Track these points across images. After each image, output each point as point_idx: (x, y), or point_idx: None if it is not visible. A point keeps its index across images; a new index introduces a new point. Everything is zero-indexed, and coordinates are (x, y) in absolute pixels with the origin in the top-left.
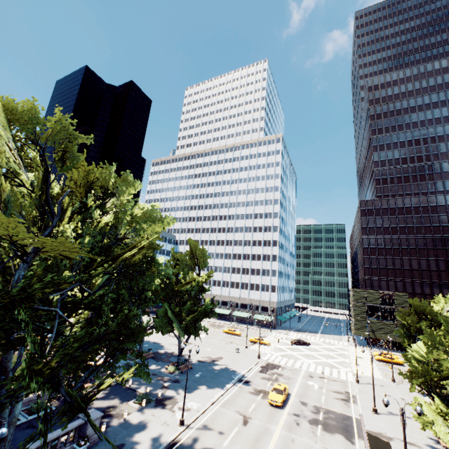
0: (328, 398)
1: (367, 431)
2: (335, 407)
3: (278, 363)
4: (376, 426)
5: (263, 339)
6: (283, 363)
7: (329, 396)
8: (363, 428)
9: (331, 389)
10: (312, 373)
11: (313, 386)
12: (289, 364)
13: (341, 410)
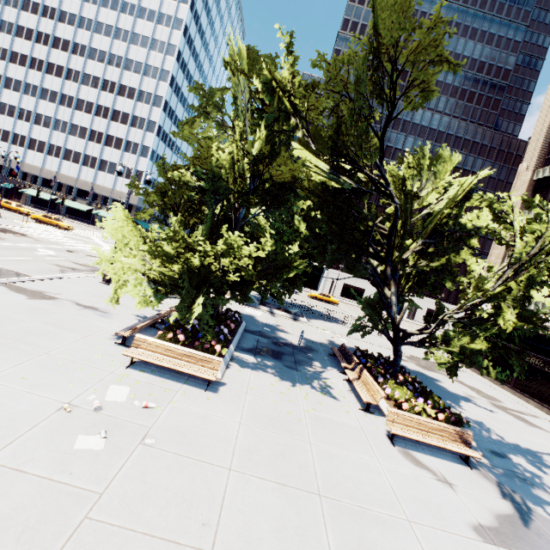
0: (34, 261)
1: (5, 285)
2: (16, 266)
3: (28, 234)
4: (57, 288)
5: (61, 221)
6: (46, 237)
7: (45, 261)
8: (2, 281)
9: (77, 262)
10: (84, 252)
11: (40, 252)
12: (56, 240)
13: (25, 269)
